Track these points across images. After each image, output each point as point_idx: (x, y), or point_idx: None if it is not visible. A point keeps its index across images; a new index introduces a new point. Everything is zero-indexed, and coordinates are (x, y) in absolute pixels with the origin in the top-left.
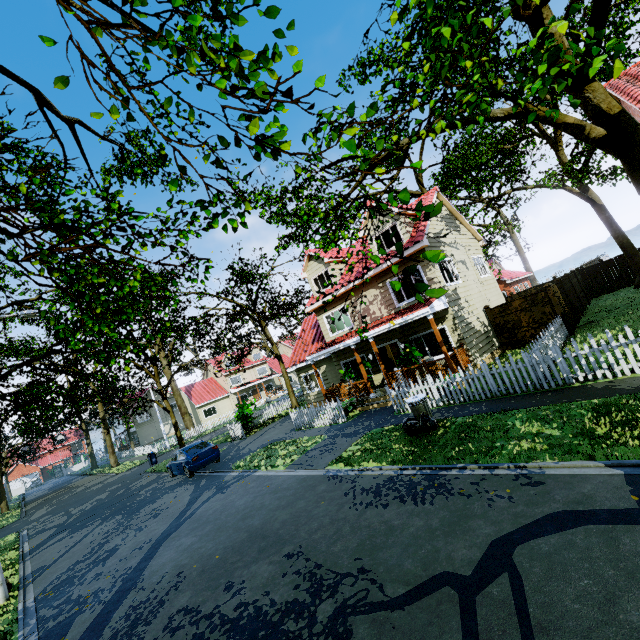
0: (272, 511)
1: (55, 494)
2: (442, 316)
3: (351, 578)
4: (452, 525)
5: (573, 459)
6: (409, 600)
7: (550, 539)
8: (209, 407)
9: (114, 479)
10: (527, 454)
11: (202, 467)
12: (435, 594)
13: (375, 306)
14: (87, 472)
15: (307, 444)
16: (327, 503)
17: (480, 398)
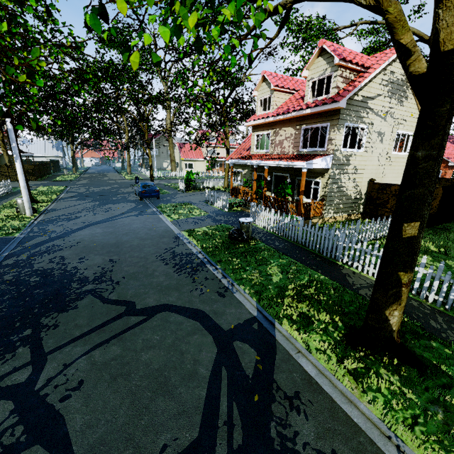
0: (136, 238)
1: (97, 175)
2: (323, 173)
3: (111, 282)
4: (167, 288)
5: (252, 296)
6: (110, 302)
7: (179, 317)
8: (189, 163)
9: (120, 181)
10: (245, 281)
11: (146, 198)
12: (119, 306)
13: (287, 142)
14: (118, 170)
15: (195, 213)
16: (154, 248)
17: (290, 239)
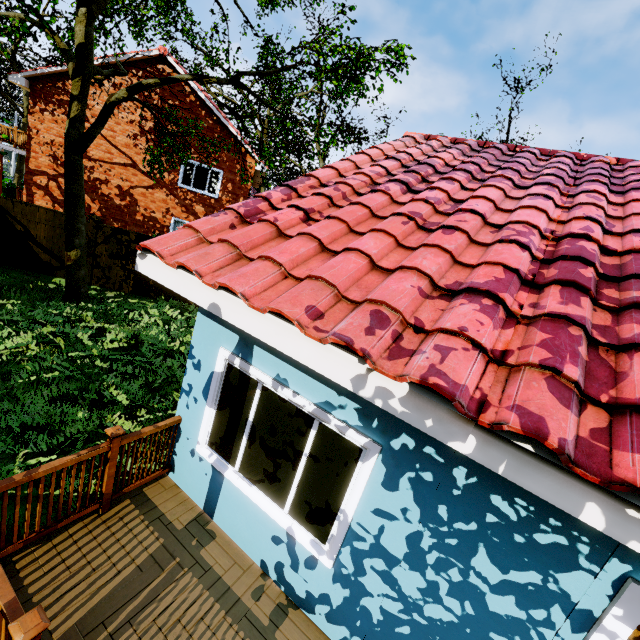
0: None
1: None
2: None
3: None
4: None
5: None
6: None
7: None
8: None
9: None
10: None
11: None
12: None
13: None
14: None
15: None
16: None
17: None
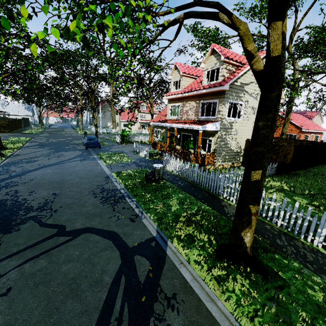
0: (76, 177)
1: (57, 130)
2: (214, 133)
3: (50, 211)
4: (93, 215)
5: (155, 221)
6: (46, 226)
7: (97, 237)
8: (126, 123)
9: (74, 135)
10: (152, 210)
11: (90, 148)
12: (52, 229)
13: (191, 112)
14: (74, 127)
15: (124, 160)
16: (89, 185)
17: (189, 180)
